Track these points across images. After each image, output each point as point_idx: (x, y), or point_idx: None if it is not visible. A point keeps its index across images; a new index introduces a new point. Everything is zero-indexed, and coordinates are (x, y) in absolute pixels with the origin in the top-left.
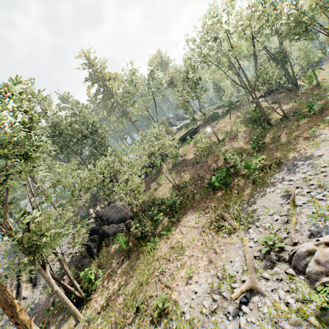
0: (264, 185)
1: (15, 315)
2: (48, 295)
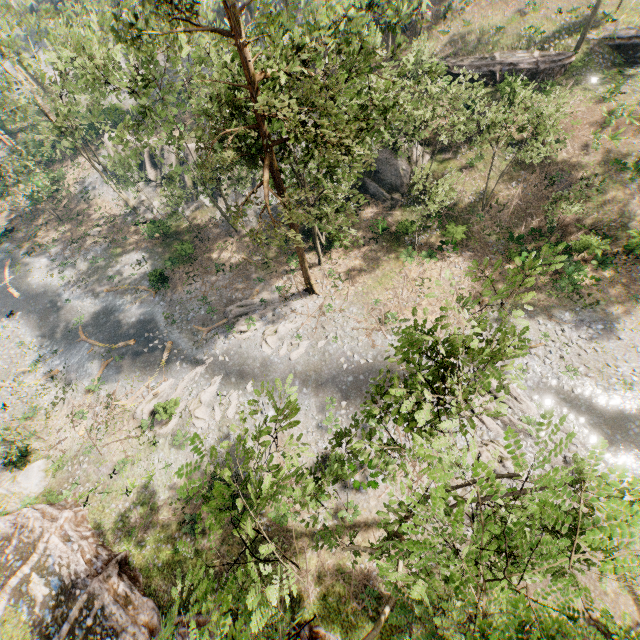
0: (545, 311)
1: (303, 262)
2: None
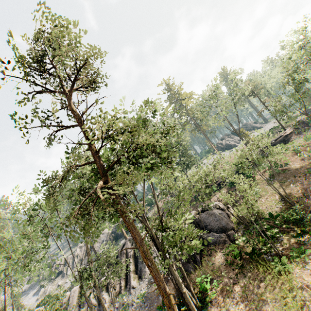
0: None
1: (171, 306)
2: (157, 291)
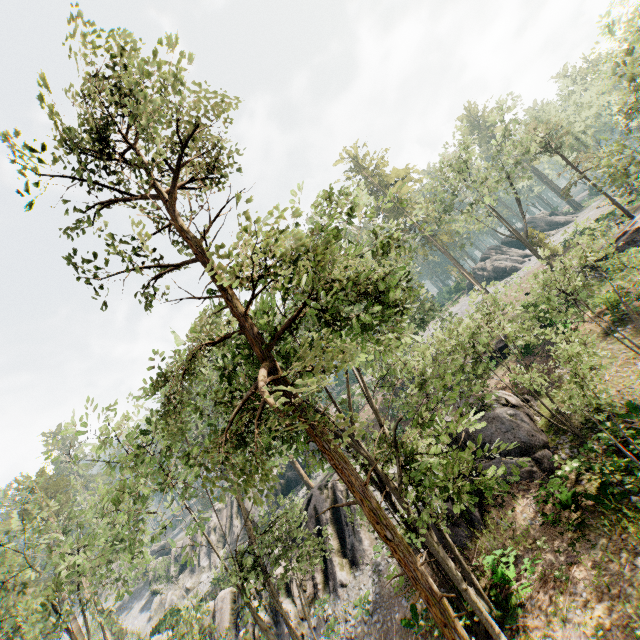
0: None
1: (449, 623)
2: (395, 590)
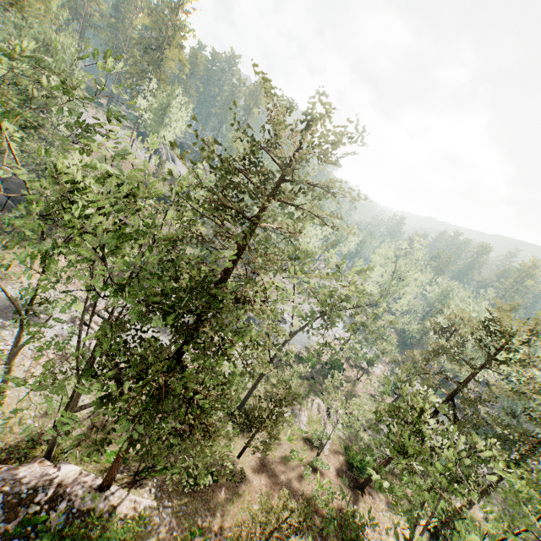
0: None
1: None
2: None
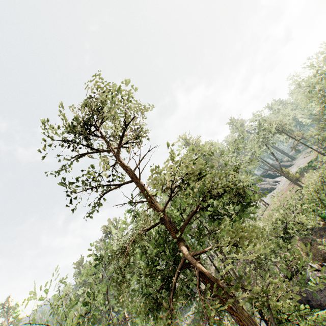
0: None
1: None
2: None
